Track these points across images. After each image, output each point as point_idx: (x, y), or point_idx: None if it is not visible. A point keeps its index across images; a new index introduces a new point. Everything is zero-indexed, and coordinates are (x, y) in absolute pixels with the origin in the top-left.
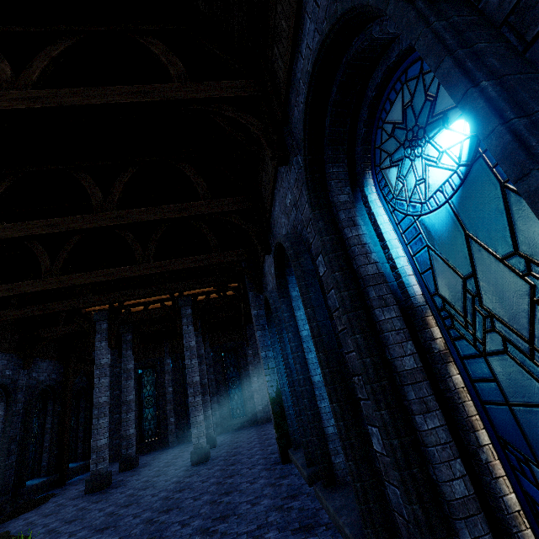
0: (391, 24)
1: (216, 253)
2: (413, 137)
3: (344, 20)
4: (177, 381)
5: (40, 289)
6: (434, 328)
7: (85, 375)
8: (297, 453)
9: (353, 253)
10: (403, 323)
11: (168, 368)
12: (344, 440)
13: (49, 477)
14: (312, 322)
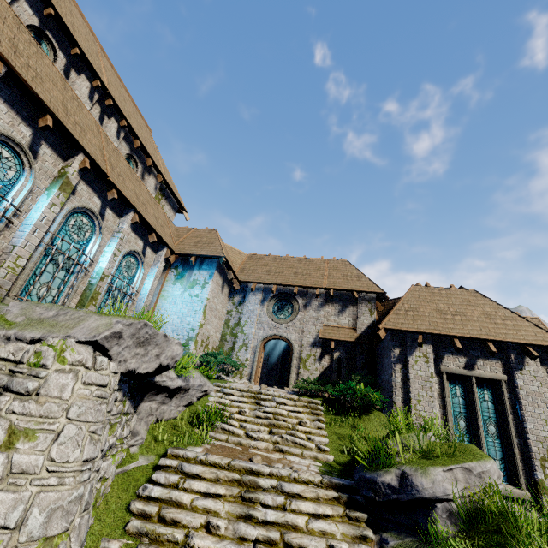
0: None
1: None
2: None
3: None
4: None
5: None
6: None
7: None
8: None
9: None
10: None
11: None
12: None
13: None
14: None
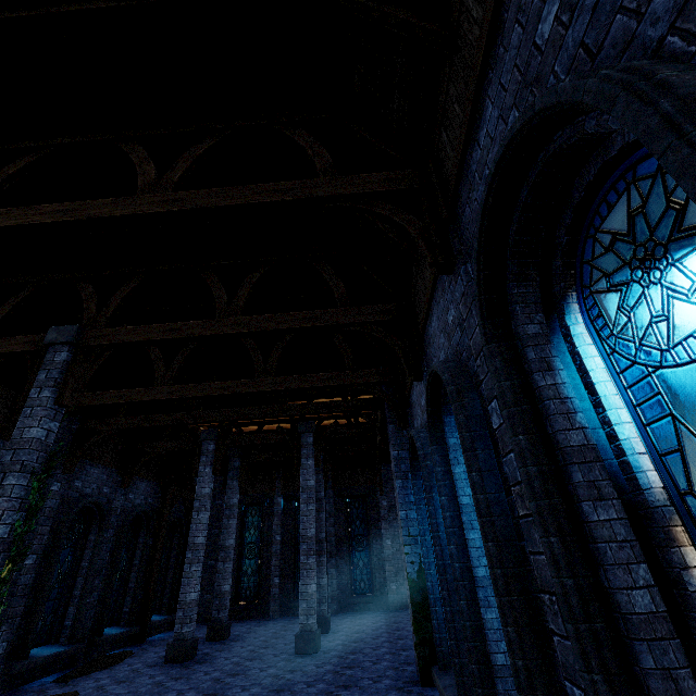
0: (614, 120)
1: (350, 371)
2: (647, 256)
3: (544, 115)
4: (287, 528)
5: (151, 398)
6: (687, 549)
7: (183, 503)
8: (445, 677)
9: (546, 409)
10: (631, 532)
11: (277, 509)
12: (523, 691)
13: (128, 628)
14: (478, 494)
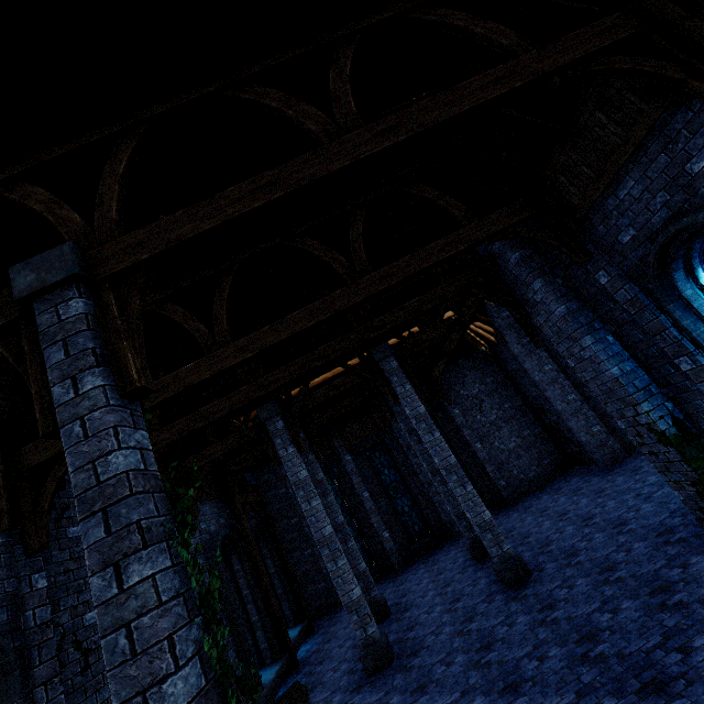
0: None
1: (474, 223)
2: None
3: None
4: (369, 481)
5: (214, 371)
6: None
7: (252, 508)
8: None
9: None
10: None
11: (350, 468)
12: None
13: (278, 662)
14: None
